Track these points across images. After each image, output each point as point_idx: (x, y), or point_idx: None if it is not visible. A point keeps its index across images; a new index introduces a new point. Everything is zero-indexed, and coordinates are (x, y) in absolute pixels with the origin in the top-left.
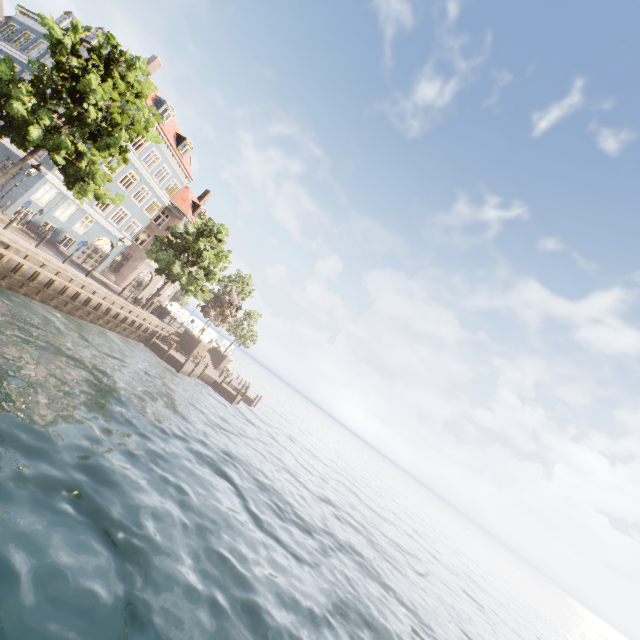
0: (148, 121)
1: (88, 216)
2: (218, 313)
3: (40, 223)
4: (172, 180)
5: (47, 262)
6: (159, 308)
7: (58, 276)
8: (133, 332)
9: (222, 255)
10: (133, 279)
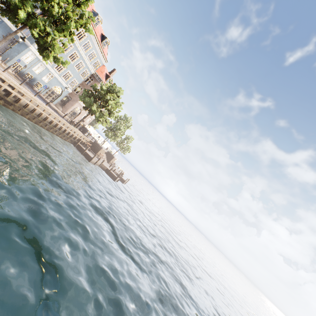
0: (87, 19)
1: (50, 73)
2: (112, 134)
3: (25, 73)
4: (97, 60)
5: (25, 94)
6: (83, 127)
7: (31, 102)
8: (68, 138)
9: (118, 104)
10: (71, 111)
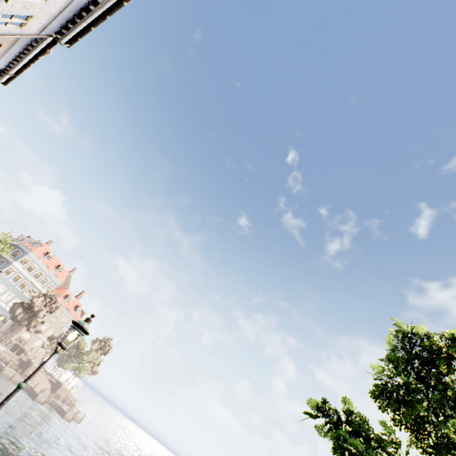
0: (3, 249)
1: None
2: (51, 344)
3: None
4: (51, 283)
5: None
6: (17, 347)
7: None
8: None
9: (54, 307)
10: (17, 339)
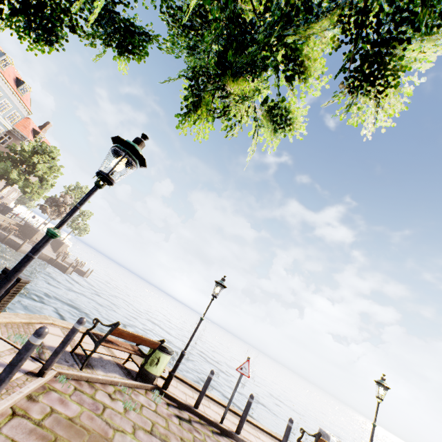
0: None
1: None
2: (54, 210)
3: None
4: (13, 111)
5: None
6: (1, 206)
7: None
8: None
9: (55, 168)
10: None
